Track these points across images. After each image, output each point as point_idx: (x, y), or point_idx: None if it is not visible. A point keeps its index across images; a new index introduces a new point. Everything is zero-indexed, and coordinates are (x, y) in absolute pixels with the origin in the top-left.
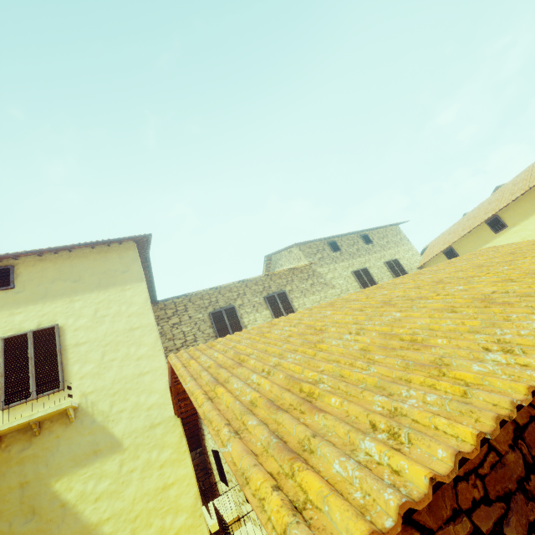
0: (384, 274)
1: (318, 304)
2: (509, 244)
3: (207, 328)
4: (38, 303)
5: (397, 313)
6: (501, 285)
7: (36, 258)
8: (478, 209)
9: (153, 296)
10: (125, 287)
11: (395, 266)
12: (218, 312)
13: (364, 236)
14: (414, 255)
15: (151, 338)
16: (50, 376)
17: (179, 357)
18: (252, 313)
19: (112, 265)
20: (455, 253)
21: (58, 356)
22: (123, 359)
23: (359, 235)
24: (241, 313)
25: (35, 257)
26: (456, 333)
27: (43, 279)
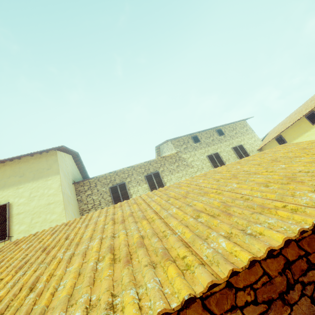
0: (230, 156)
1: (180, 179)
2: (295, 143)
3: (107, 197)
4: (0, 190)
5: (97, 240)
6: (186, 219)
7: (1, 164)
8: (303, 105)
9: (86, 175)
10: (48, 178)
11: (240, 150)
12: (115, 186)
13: (218, 130)
14: (255, 141)
15: (60, 209)
16: (2, 232)
17: (2, 248)
18: (136, 186)
19: (42, 165)
20: (283, 139)
21: (7, 221)
22: (42, 221)
23: (214, 130)
24: (129, 186)
25: (1, 164)
26: (24, 312)
27: (4, 176)
